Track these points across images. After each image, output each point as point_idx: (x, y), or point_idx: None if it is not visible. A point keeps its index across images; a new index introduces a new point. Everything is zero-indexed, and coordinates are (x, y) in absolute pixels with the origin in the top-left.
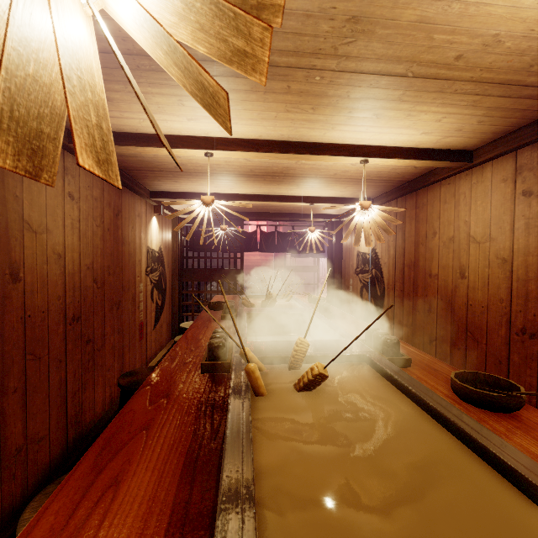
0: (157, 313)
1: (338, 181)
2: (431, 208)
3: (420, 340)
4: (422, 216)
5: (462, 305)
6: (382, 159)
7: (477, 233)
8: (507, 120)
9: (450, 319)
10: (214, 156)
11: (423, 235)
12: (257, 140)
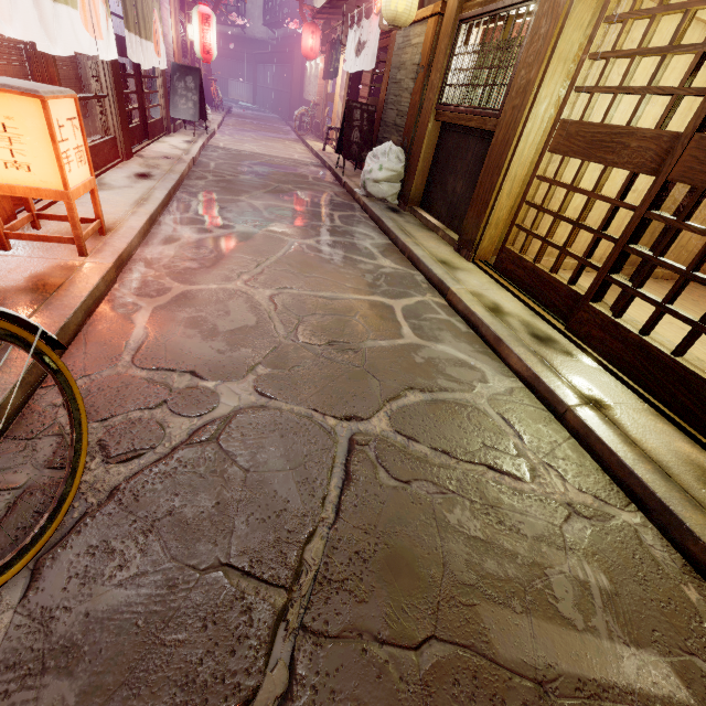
0: None
1: None
2: None
3: None
4: None
5: None
6: None
7: None
8: None
9: None
10: None
11: None
12: None
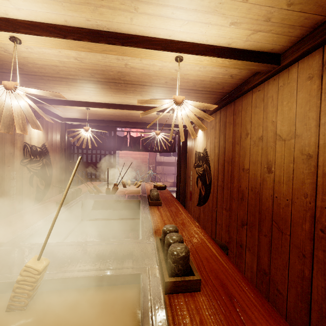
0: (39, 195)
1: (171, 91)
2: (245, 113)
3: (235, 223)
4: (238, 121)
5: (269, 197)
6: (195, 56)
7: (282, 131)
8: (318, 3)
9: (259, 208)
10: (26, 45)
11: (238, 136)
12: (65, 27)
